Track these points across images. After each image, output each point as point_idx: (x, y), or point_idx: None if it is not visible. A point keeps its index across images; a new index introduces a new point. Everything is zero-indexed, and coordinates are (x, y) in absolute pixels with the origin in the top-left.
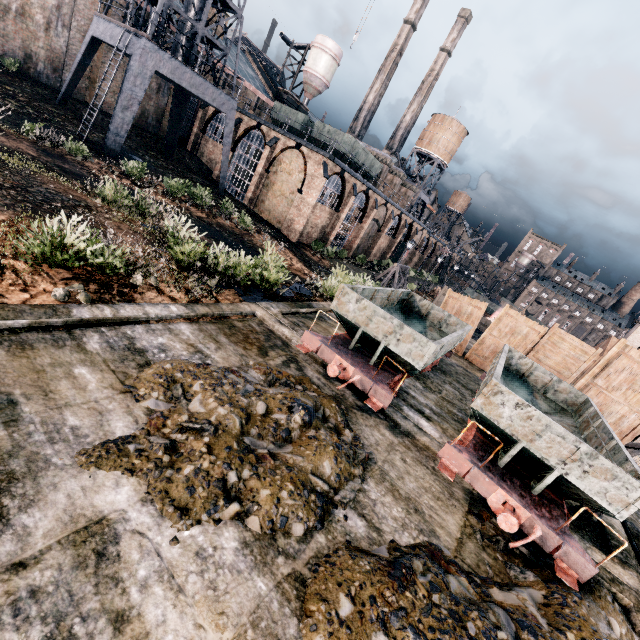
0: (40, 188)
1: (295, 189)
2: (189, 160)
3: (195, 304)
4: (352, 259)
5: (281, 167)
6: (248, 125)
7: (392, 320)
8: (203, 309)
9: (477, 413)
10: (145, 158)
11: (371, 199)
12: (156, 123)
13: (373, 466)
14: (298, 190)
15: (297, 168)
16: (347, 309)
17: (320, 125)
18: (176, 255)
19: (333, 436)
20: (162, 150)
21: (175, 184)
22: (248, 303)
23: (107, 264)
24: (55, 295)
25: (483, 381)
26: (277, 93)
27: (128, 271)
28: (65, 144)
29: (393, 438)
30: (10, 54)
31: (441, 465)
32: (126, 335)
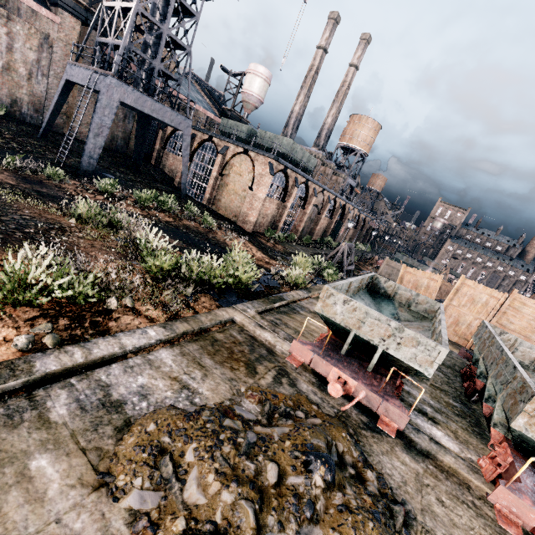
0: (14, 215)
1: (246, 187)
2: (154, 172)
3: (174, 322)
4: (299, 240)
5: (232, 170)
6: (201, 139)
7: (389, 322)
8: (182, 326)
9: (518, 433)
10: (116, 174)
11: (310, 188)
12: (124, 145)
13: (415, 526)
14: (249, 188)
15: (246, 169)
16: (334, 311)
17: (262, 132)
18: (150, 269)
19: (362, 494)
20: (130, 166)
21: (144, 195)
22: (225, 308)
23: (78, 292)
24: (16, 345)
25: (490, 375)
26: (222, 111)
27: (101, 296)
28: (43, 170)
29: (415, 465)
30: None
31: (500, 517)
32: (100, 383)
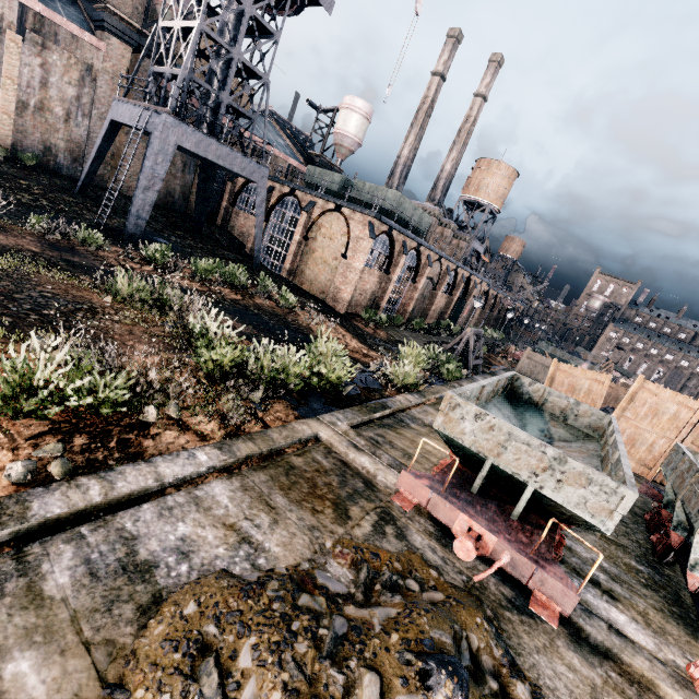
0: (32, 292)
1: (338, 254)
2: (219, 236)
3: (234, 440)
4: (408, 324)
5: (321, 232)
6: (281, 192)
7: (544, 449)
8: (246, 447)
9: None
10: (171, 239)
11: (423, 256)
12: (183, 201)
13: None
14: (342, 255)
15: (339, 231)
16: (461, 429)
17: (359, 183)
18: (205, 365)
19: None
20: (190, 228)
21: (204, 265)
22: (306, 420)
23: (104, 398)
24: (9, 475)
25: (698, 530)
26: (308, 157)
27: (135, 403)
28: (77, 234)
29: (589, 671)
30: (29, 149)
31: None
32: (123, 534)
